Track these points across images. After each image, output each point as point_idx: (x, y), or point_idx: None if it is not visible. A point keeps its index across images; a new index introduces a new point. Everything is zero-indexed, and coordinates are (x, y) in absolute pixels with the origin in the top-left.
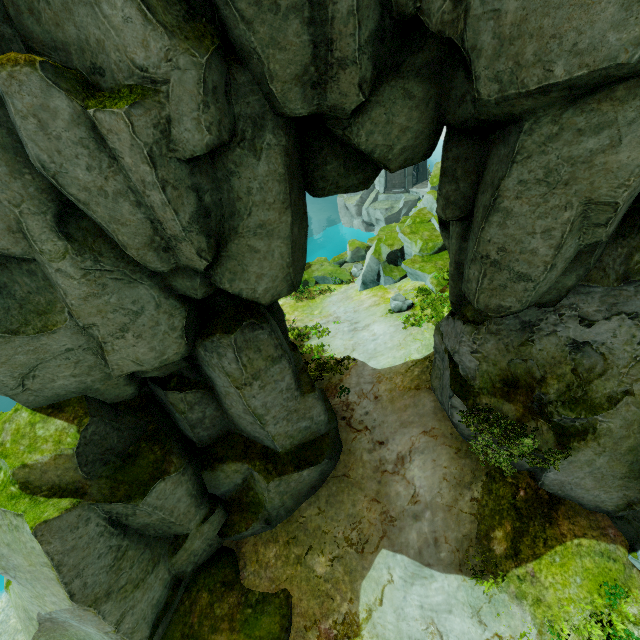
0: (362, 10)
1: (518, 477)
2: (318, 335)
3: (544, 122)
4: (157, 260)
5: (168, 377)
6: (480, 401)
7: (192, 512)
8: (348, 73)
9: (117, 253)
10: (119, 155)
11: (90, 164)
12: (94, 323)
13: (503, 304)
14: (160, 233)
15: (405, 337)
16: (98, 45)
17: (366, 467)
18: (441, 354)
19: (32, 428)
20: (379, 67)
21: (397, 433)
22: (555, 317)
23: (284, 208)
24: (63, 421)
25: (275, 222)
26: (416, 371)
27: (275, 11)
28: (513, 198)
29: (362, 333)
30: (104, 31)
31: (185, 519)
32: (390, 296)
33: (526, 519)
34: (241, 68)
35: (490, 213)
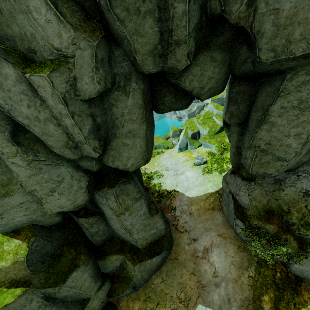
0: (190, 12)
1: (275, 265)
2: (157, 177)
3: (300, 74)
4: (70, 153)
5: (79, 209)
6: (252, 222)
7: (92, 285)
8: (181, 48)
9: (48, 150)
10: (45, 99)
11: (29, 104)
12: (35, 189)
13: (267, 172)
14: (72, 139)
15: (204, 179)
16: (31, 36)
17: (187, 254)
18: (227, 193)
19: (1, 245)
20: (198, 44)
21: (203, 234)
22: (294, 177)
23: (142, 122)
24: (19, 240)
25: (137, 129)
26: (211, 199)
27: (138, 14)
28: (277, 116)
29: (180, 176)
30: (34, 28)
31: (88, 290)
32: (194, 156)
33: (282, 290)
34: (117, 47)
35: (261, 124)
